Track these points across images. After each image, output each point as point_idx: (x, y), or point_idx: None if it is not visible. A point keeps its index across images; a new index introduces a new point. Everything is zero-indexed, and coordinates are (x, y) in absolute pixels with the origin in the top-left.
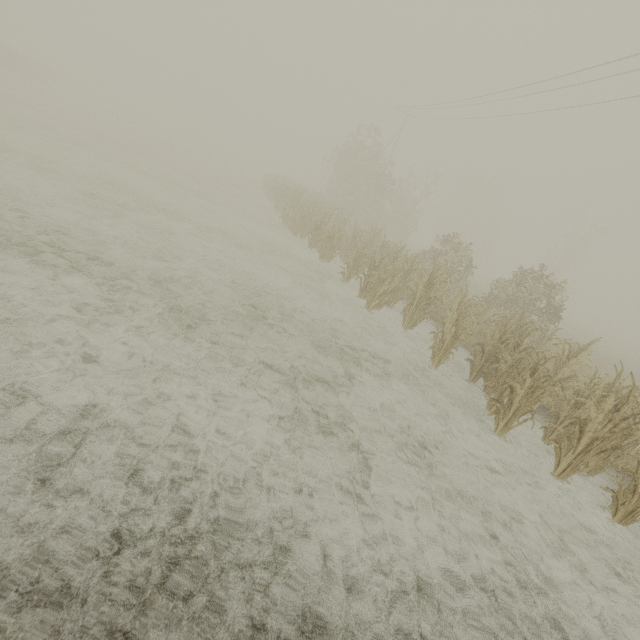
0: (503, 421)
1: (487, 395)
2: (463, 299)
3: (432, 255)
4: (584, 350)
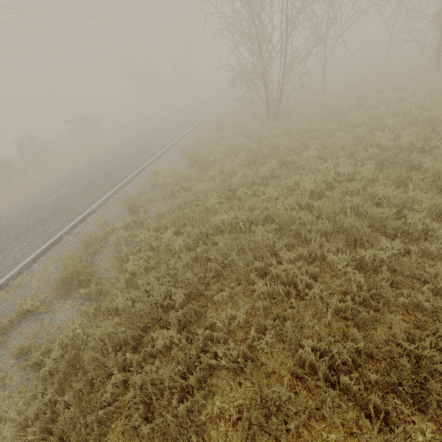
0: None
1: None
2: None
3: None
4: None
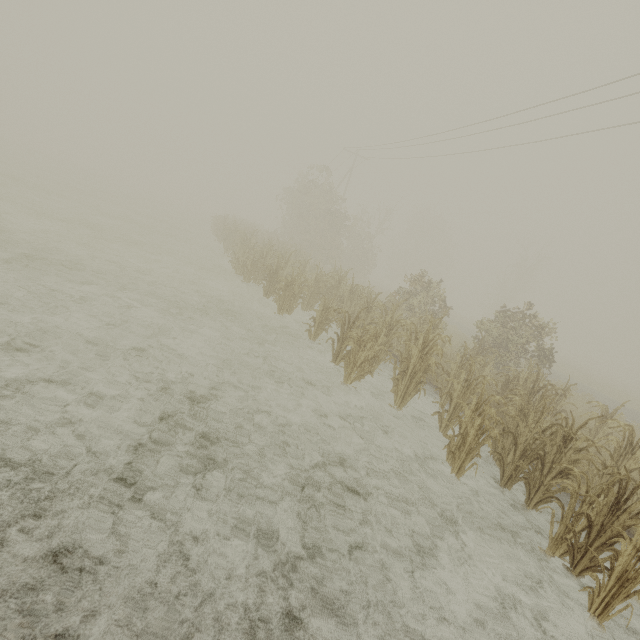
0: (601, 596)
1: (531, 509)
2: (462, 358)
3: (404, 296)
4: (614, 413)
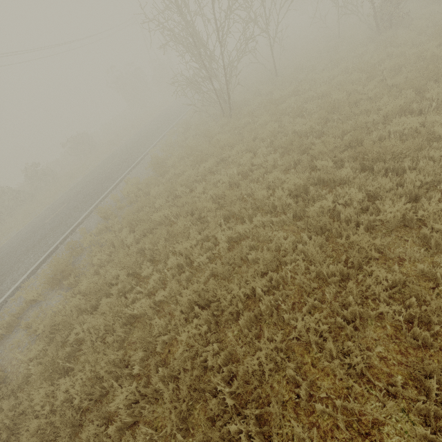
0: None
1: None
2: None
3: None
4: None
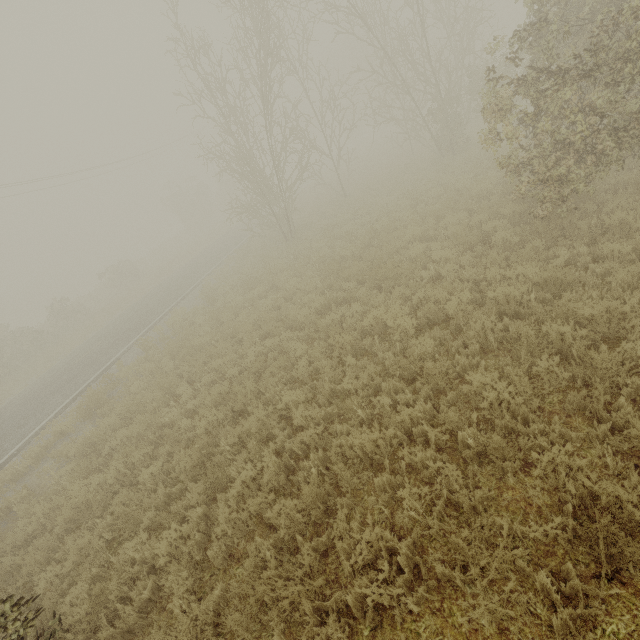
0: None
1: None
2: None
3: None
4: None
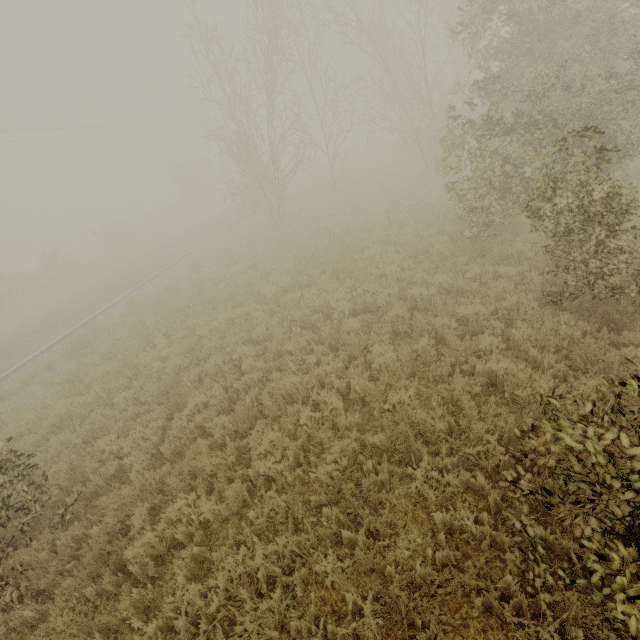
0: None
1: None
2: None
3: None
4: None
